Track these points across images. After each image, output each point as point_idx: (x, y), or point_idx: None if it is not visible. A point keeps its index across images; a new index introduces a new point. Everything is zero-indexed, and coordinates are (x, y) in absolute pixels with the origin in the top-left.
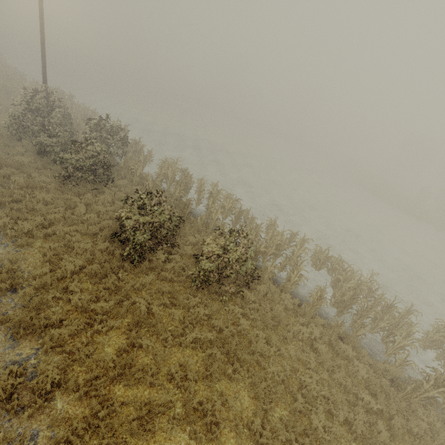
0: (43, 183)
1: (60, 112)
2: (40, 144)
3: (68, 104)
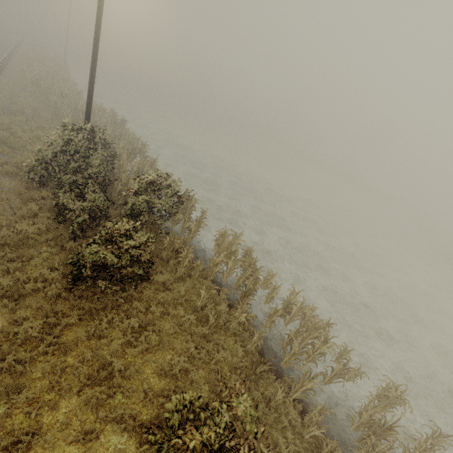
0: (43, 278)
1: (99, 157)
2: (59, 205)
3: (117, 133)
